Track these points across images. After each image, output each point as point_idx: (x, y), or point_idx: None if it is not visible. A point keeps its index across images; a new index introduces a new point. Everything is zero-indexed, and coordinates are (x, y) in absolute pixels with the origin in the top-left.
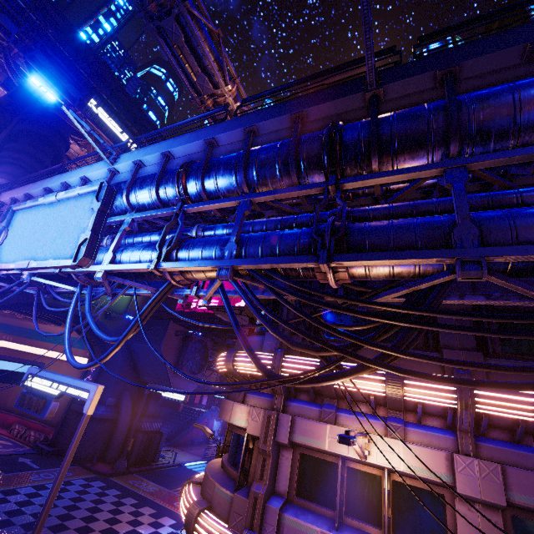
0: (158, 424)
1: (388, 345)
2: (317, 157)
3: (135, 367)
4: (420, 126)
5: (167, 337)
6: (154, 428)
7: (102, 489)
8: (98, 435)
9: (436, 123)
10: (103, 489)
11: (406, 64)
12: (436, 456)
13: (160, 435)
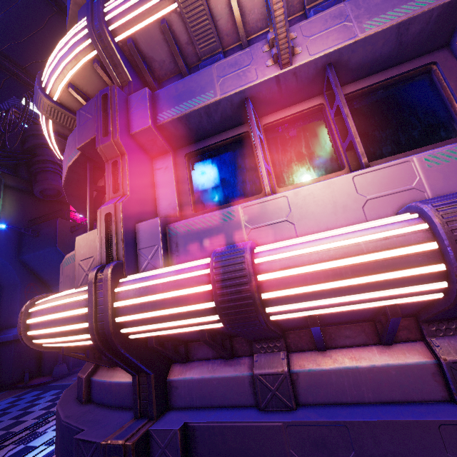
0: None
1: None
2: None
3: (42, 281)
4: None
5: (60, 235)
6: None
7: (36, 396)
8: (24, 356)
9: None
10: (38, 395)
11: None
12: None
13: None
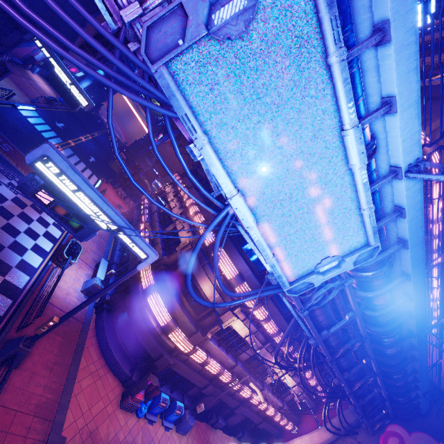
0: (7, 57)
1: (281, 310)
2: (382, 332)
3: None
4: (391, 352)
5: None
6: (0, 58)
7: None
8: None
9: (391, 354)
10: None
11: (426, 337)
12: (259, 345)
13: (5, 70)
